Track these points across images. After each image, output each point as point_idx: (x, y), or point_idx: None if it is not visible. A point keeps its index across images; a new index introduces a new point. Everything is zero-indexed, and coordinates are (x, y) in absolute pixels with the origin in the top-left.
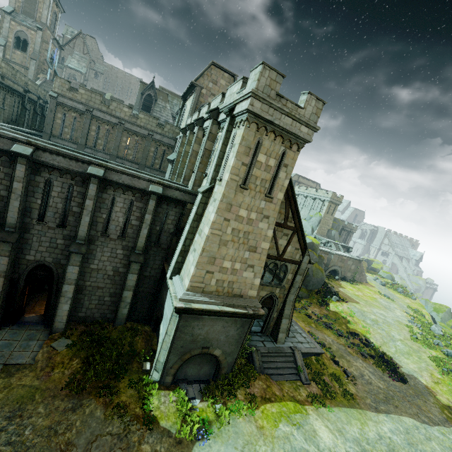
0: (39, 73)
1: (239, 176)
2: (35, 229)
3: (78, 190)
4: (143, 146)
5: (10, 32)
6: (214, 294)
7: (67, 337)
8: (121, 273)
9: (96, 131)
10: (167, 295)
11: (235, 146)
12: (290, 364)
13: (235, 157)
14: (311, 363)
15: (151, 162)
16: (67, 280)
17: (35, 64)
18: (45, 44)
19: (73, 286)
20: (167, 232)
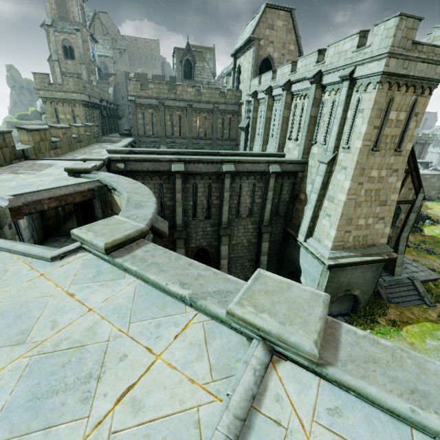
0: (89, 75)
1: (371, 140)
2: (192, 224)
3: (214, 186)
4: (210, 121)
5: (57, 44)
6: (351, 248)
7: None
8: (253, 243)
9: (170, 120)
10: (299, 254)
11: (364, 112)
12: (412, 292)
13: (367, 124)
14: (429, 288)
15: (221, 134)
16: (222, 257)
17: (85, 68)
18: (86, 44)
19: (226, 260)
20: (283, 202)
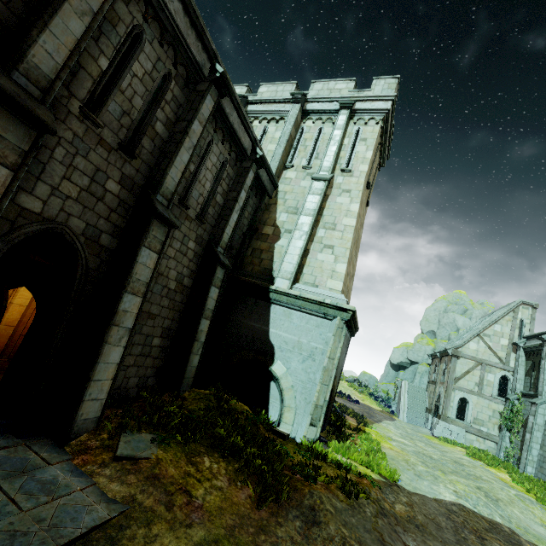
0: None
1: (369, 172)
2: (68, 126)
3: (174, 91)
4: None
5: None
6: None
7: (136, 430)
8: (184, 288)
9: None
10: (269, 319)
11: (368, 140)
12: None
13: (373, 151)
14: None
15: None
16: (132, 283)
17: None
18: None
19: (139, 299)
20: (240, 230)
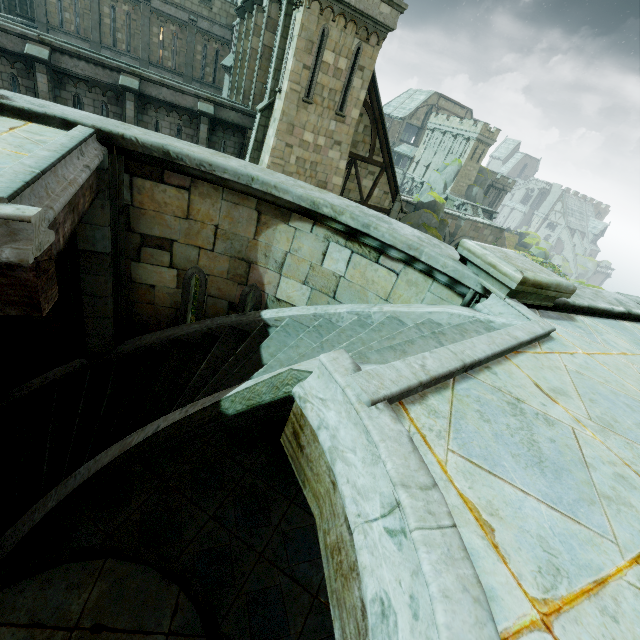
0: None
1: (301, 85)
2: None
3: (113, 110)
4: (184, 43)
5: None
6: None
7: None
8: None
9: (111, 16)
10: None
11: (294, 40)
12: None
13: (294, 57)
14: None
15: (200, 72)
16: None
17: None
18: None
19: None
20: None
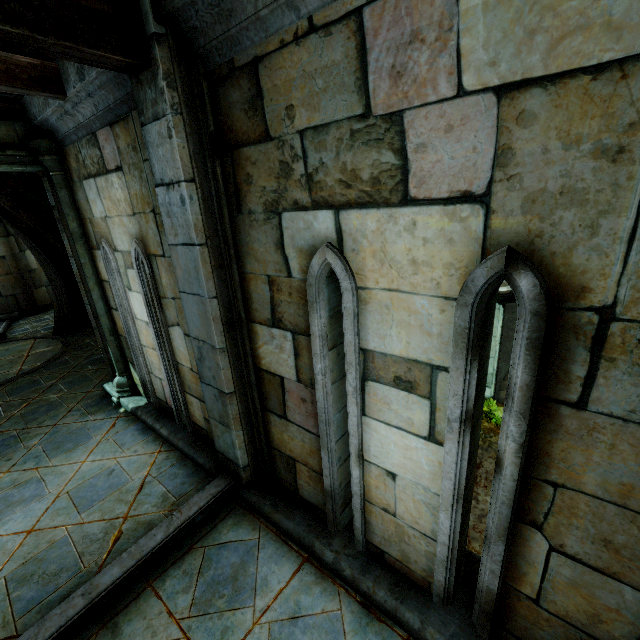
0: None
1: None
2: None
3: None
4: None
5: None
6: None
7: None
8: None
9: None
10: None
11: None
12: None
13: None
14: None
15: None
16: None
17: None
18: None
19: None
20: None
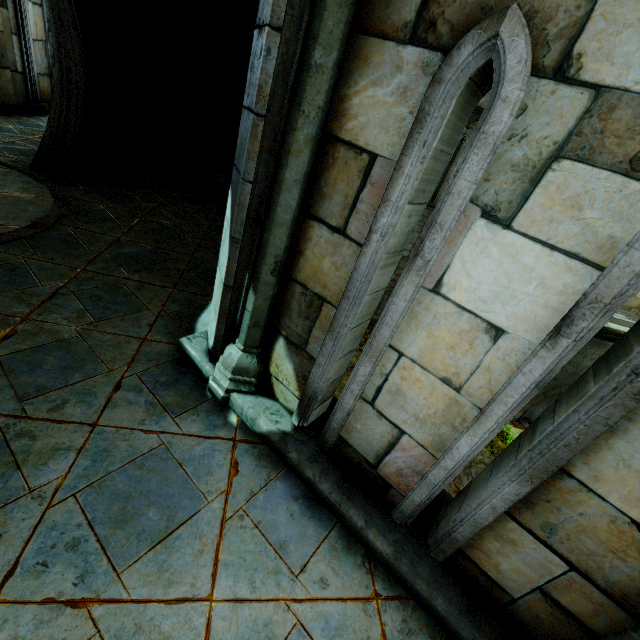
0: None
1: None
2: None
3: None
4: None
5: None
6: (631, 311)
7: None
8: None
9: None
10: None
11: None
12: None
13: None
14: None
15: None
16: None
17: None
18: None
19: None
20: None
